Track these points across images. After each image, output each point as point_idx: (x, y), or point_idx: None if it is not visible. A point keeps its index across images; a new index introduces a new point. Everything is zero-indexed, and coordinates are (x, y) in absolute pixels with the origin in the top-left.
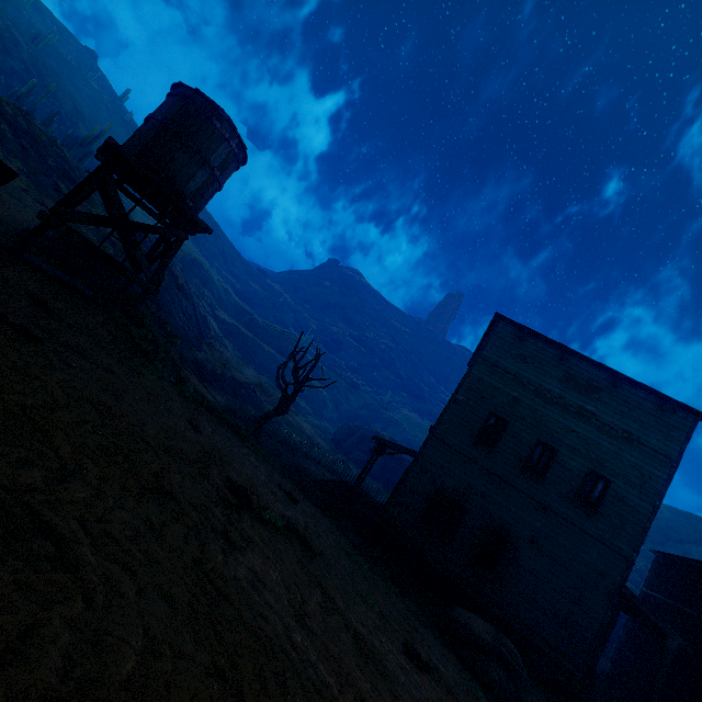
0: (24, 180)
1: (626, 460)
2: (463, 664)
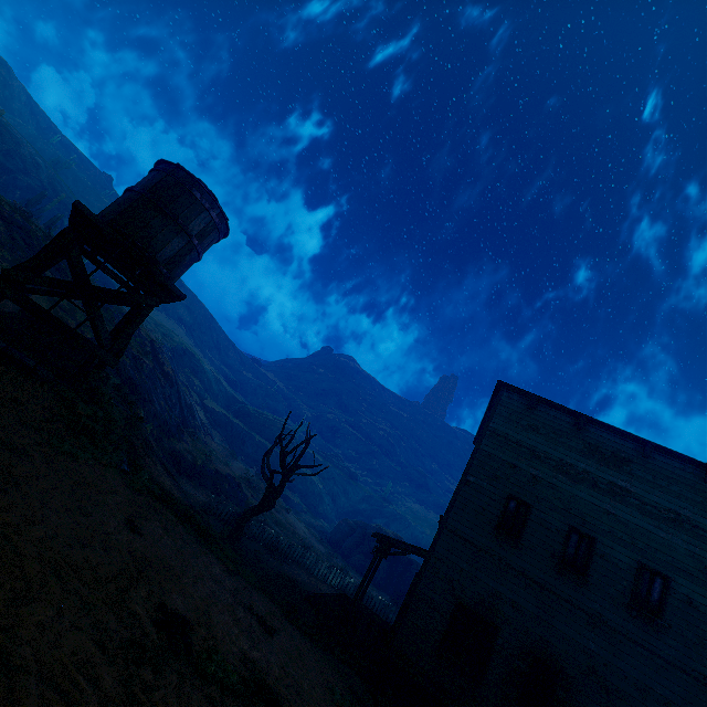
0: (6, 266)
1: (681, 547)
2: None
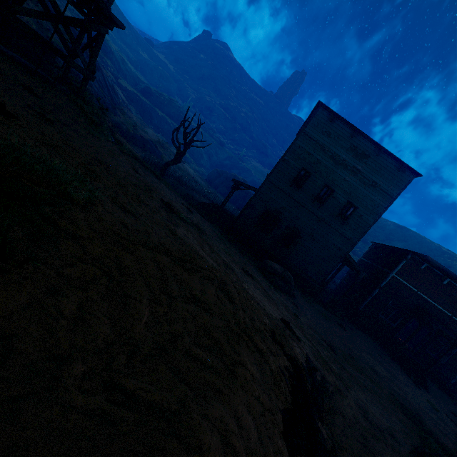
0: None
1: (369, 197)
2: (267, 279)
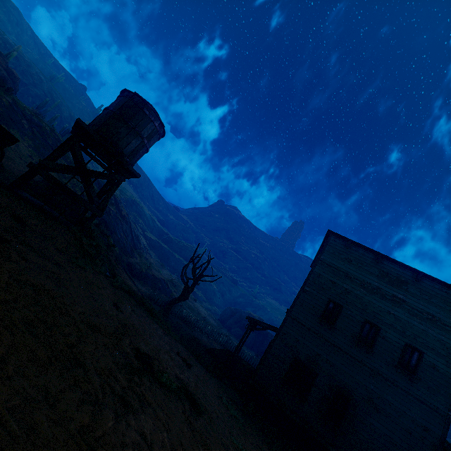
0: (31, 150)
1: (433, 335)
2: None
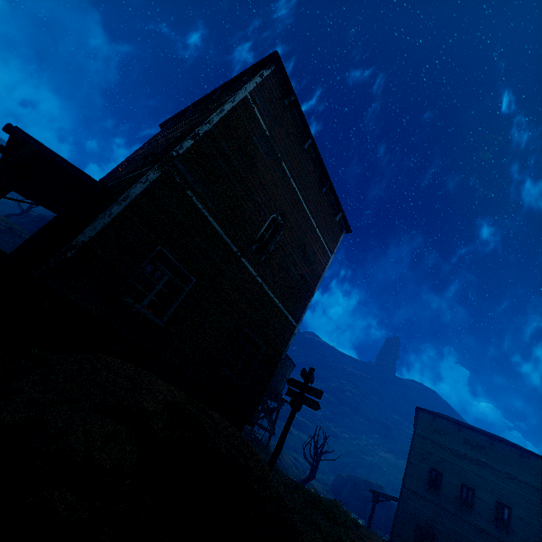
0: None
1: (514, 492)
2: None
